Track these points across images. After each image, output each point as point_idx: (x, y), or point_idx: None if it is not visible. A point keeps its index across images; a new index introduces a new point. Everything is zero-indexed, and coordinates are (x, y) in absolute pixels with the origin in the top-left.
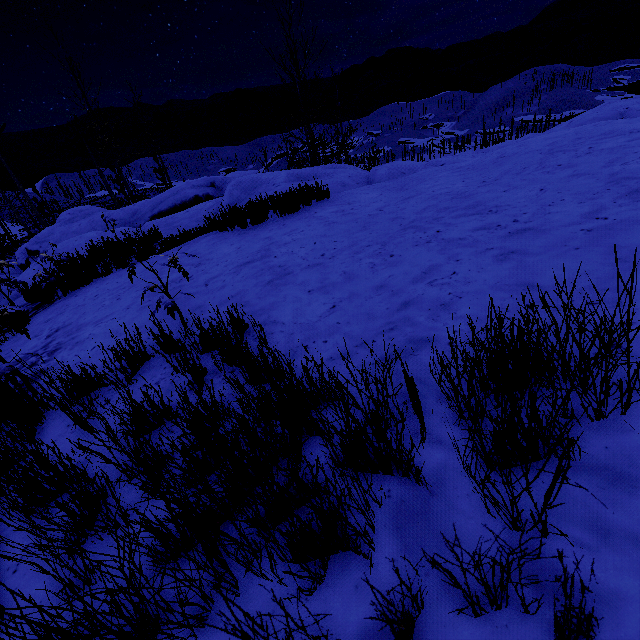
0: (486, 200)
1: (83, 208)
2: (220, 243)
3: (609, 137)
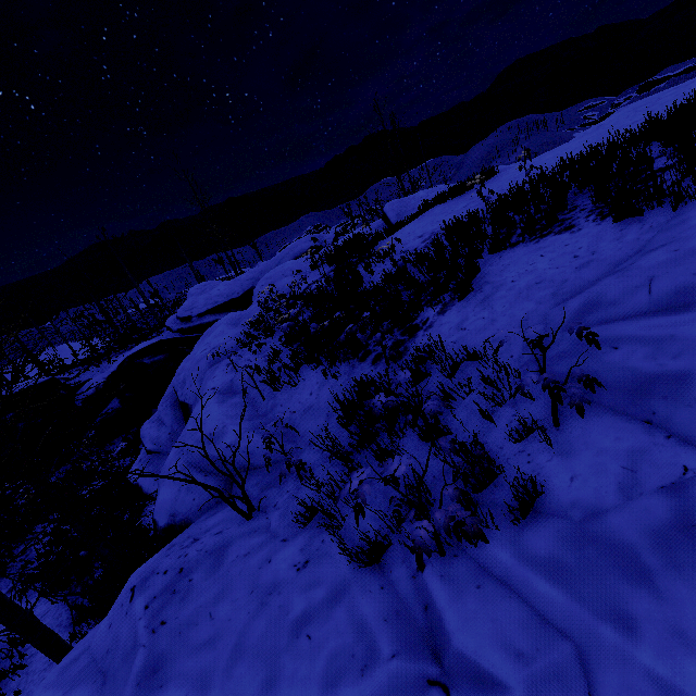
0: (624, 124)
1: (206, 283)
2: (461, 198)
3: (664, 94)
